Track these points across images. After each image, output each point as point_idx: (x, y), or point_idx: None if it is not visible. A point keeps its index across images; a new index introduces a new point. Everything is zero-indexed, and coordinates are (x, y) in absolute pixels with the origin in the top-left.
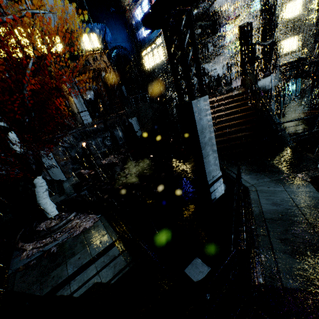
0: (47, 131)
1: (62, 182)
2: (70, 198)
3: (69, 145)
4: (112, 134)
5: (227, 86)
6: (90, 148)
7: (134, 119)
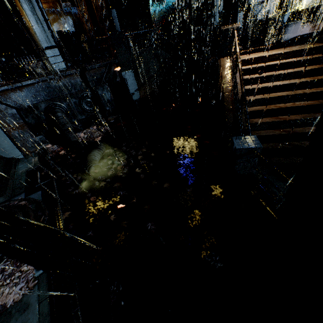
0: (1, 76)
1: (15, 162)
2: (7, 207)
3: (22, 105)
4: (95, 94)
5: (274, 36)
6: (57, 115)
7: (129, 73)
